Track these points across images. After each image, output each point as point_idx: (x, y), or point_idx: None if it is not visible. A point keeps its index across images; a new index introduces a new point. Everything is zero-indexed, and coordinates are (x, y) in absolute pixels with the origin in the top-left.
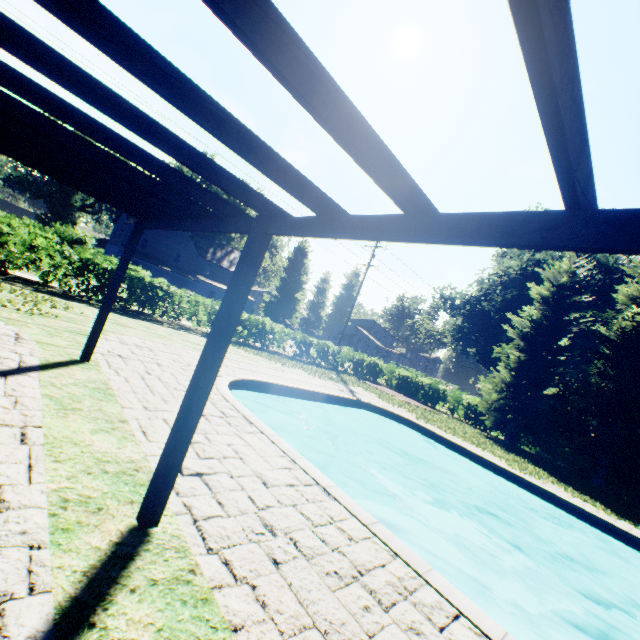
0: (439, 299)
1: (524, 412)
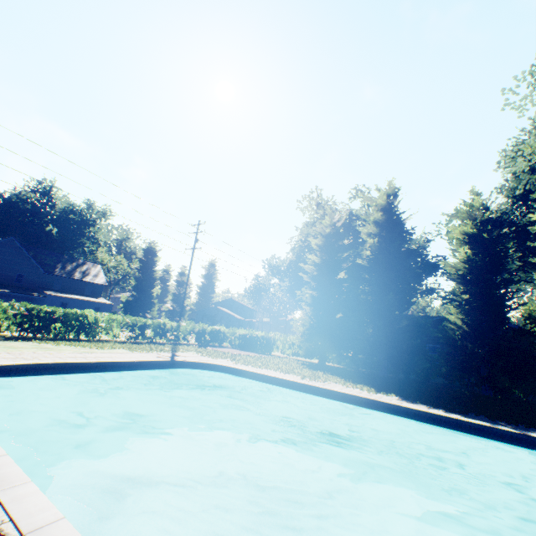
0: (269, 268)
1: (325, 336)
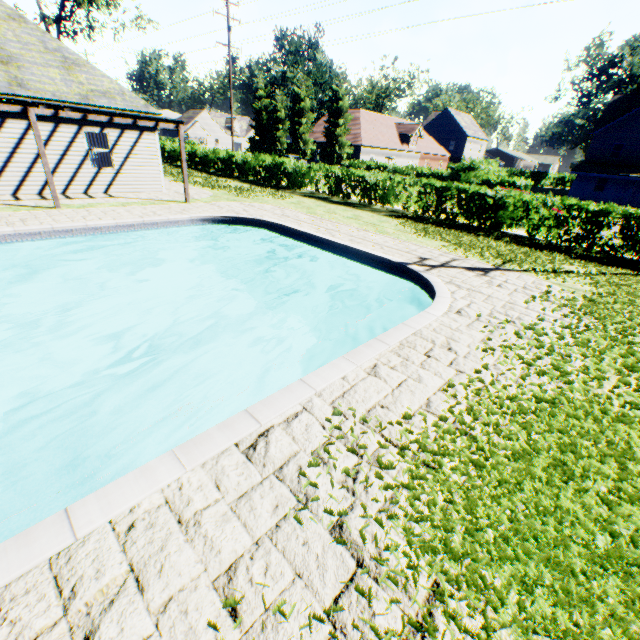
0: None
1: None
